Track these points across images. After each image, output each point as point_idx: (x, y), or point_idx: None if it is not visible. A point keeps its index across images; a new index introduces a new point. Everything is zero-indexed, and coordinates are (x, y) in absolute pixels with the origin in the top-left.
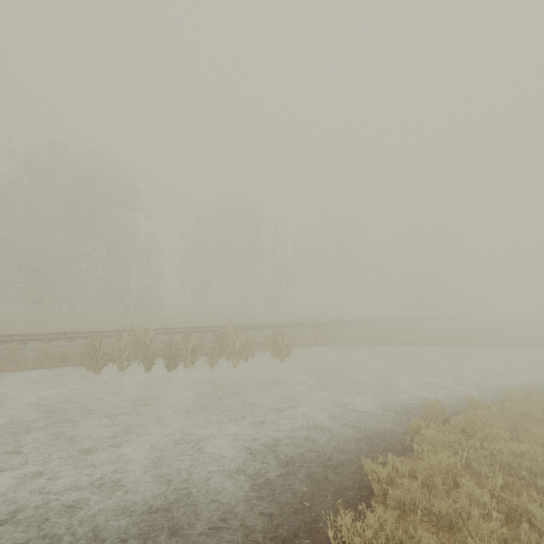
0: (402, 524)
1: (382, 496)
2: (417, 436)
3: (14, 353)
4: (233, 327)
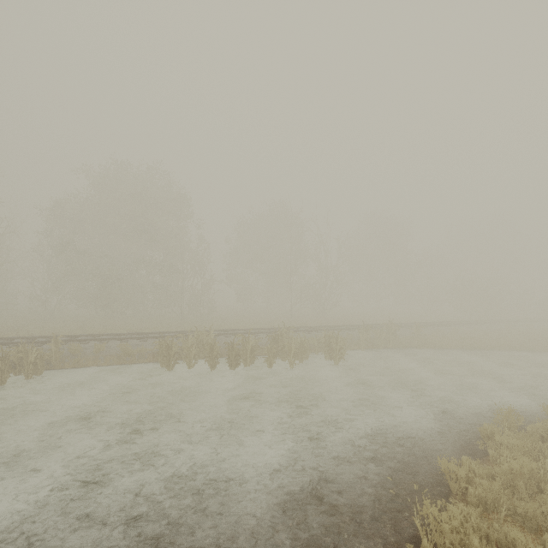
0: (485, 522)
1: (460, 495)
2: (491, 442)
3: (101, 350)
4: (286, 329)
